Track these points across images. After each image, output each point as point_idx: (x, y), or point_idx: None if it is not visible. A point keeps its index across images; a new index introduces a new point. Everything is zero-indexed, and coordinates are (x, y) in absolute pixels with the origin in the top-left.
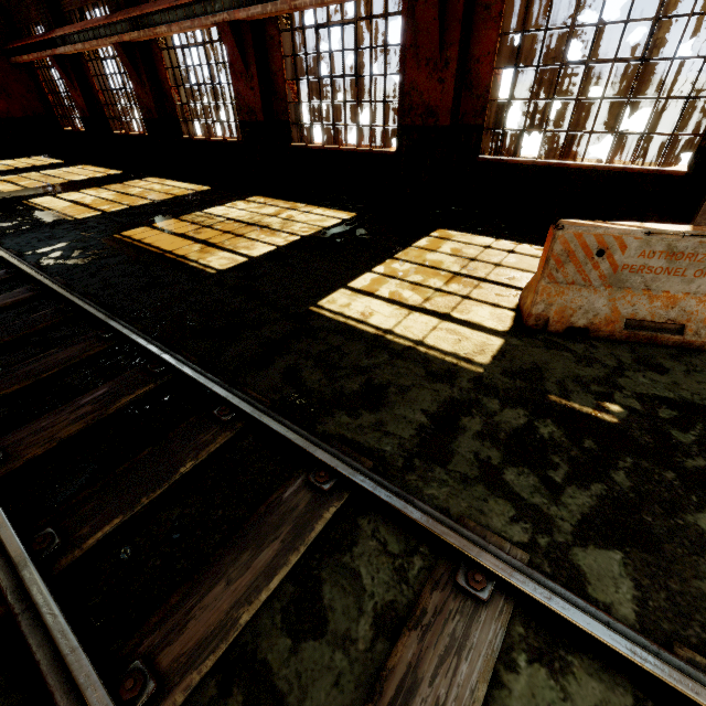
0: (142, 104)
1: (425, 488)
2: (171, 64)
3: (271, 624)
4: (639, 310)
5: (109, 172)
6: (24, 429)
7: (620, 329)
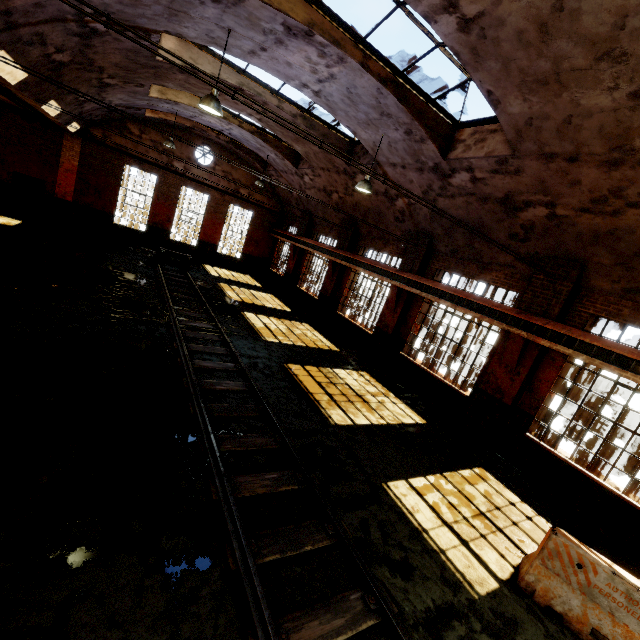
0: (325, 286)
1: None
2: (353, 279)
3: None
4: (603, 626)
5: (285, 308)
6: (243, 477)
7: (587, 632)
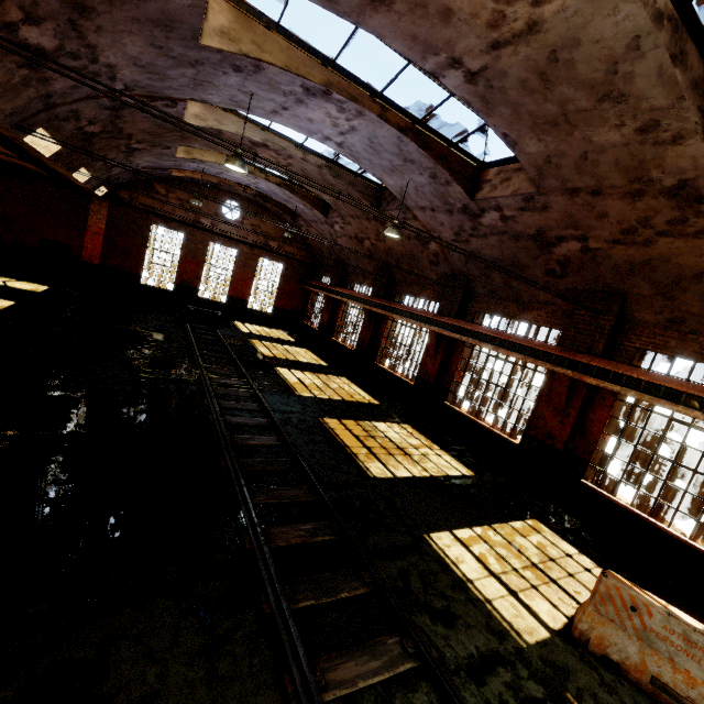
0: (362, 337)
1: (462, 690)
2: (390, 328)
3: (369, 698)
4: (663, 673)
5: (320, 362)
6: (277, 528)
7: (646, 681)
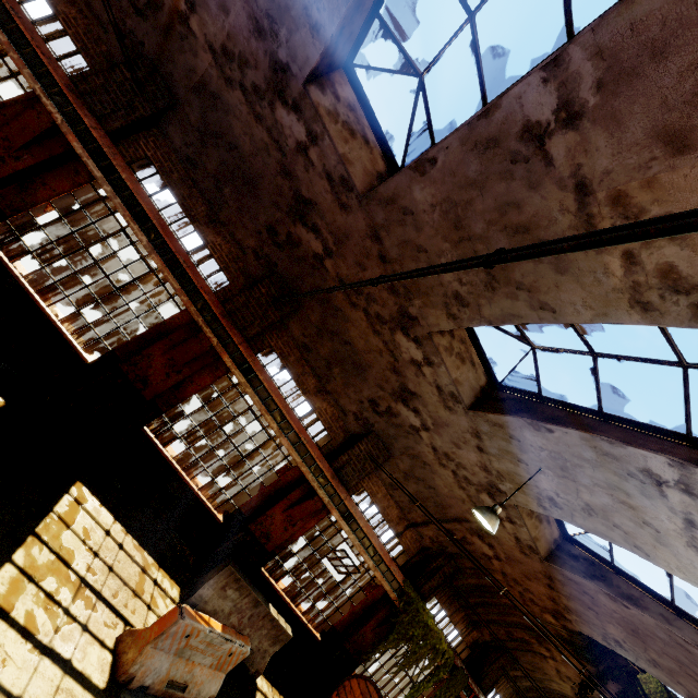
0: None
1: None
2: None
3: None
4: (178, 673)
5: None
6: None
7: (163, 687)
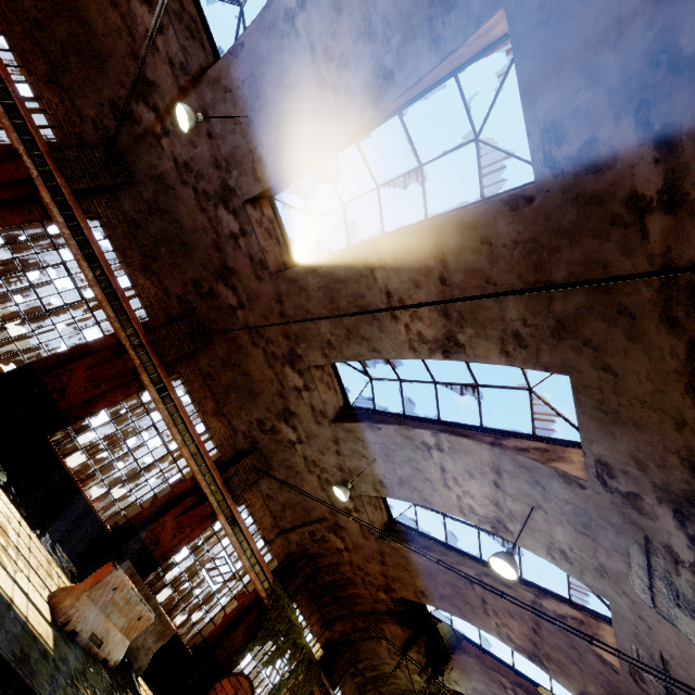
0: None
1: None
2: None
3: None
4: (99, 627)
5: None
6: None
7: (87, 637)
